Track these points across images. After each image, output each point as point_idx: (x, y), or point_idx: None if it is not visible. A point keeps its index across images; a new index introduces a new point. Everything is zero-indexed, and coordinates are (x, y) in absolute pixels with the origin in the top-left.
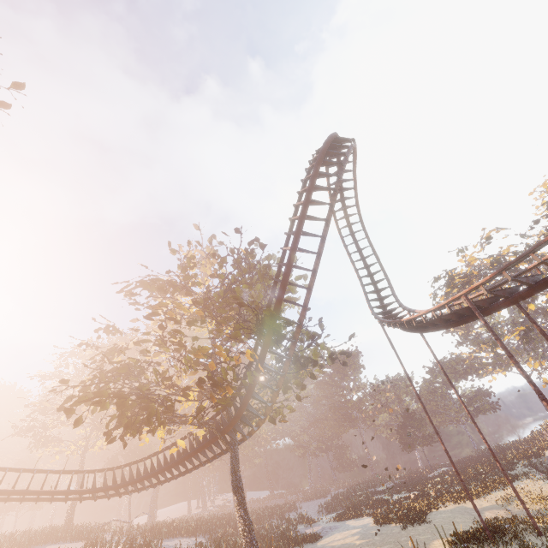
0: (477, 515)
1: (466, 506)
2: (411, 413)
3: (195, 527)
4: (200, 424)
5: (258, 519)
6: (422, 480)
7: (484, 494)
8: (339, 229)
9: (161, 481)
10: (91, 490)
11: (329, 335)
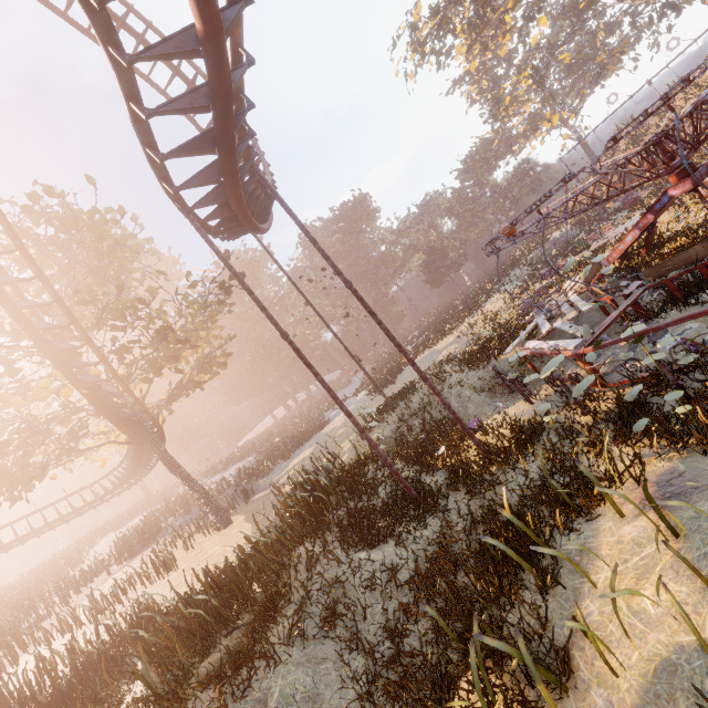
0: (435, 358)
1: (435, 349)
2: (435, 246)
3: (247, 451)
4: (84, 451)
5: (308, 414)
6: (439, 318)
7: (454, 329)
8: None
9: (154, 464)
10: (105, 494)
11: (188, 273)
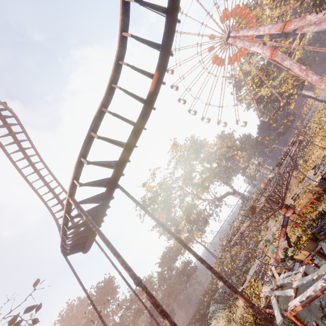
0: None
1: None
2: None
3: None
4: None
5: None
6: None
7: None
8: (29, 182)
9: None
10: None
11: None
